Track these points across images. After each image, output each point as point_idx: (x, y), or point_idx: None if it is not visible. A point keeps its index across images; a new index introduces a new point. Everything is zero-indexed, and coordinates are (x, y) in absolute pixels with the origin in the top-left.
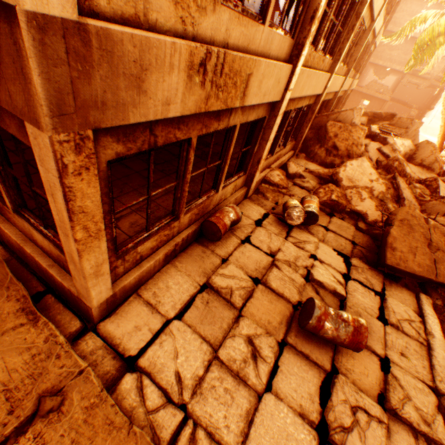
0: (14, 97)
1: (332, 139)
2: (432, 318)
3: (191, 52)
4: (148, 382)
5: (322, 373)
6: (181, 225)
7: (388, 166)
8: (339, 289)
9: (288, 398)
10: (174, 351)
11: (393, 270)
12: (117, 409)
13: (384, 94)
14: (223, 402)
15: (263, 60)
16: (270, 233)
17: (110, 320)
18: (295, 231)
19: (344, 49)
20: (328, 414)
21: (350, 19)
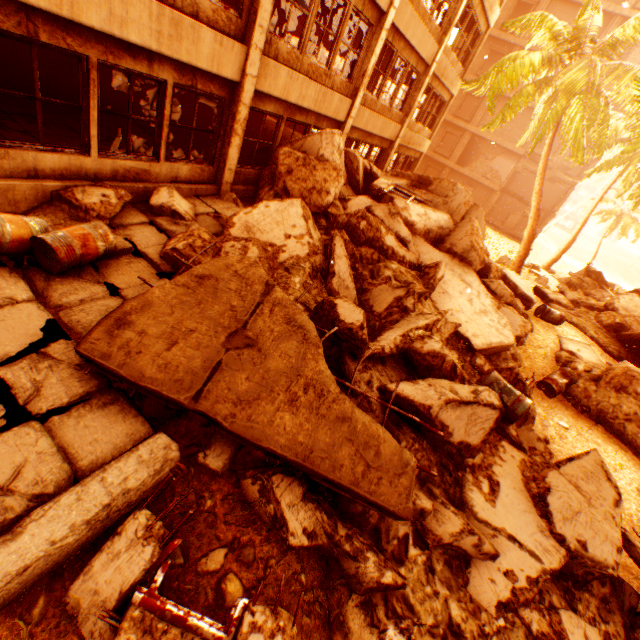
0: None
1: (284, 176)
2: (98, 491)
3: None
4: None
5: None
6: None
7: (352, 227)
8: None
9: None
10: None
11: (107, 370)
12: None
13: (492, 181)
14: None
15: None
16: None
17: None
18: None
19: (260, 1)
20: None
21: None
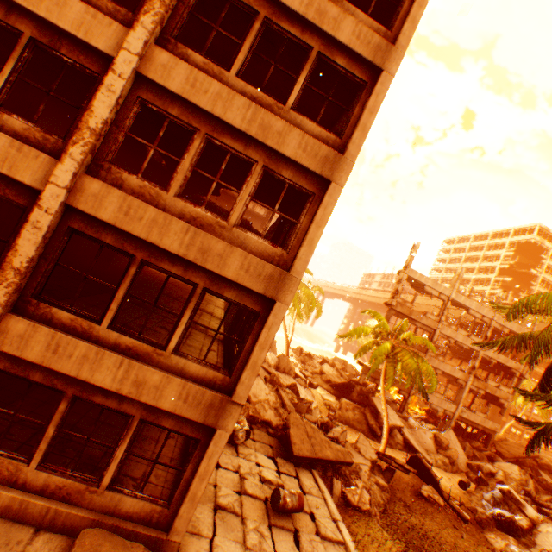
0: (220, 422)
1: None
2: (321, 481)
3: None
4: None
5: (292, 533)
6: None
7: (271, 380)
8: (280, 481)
9: None
10: None
11: (298, 457)
12: None
13: None
14: None
15: None
16: (228, 454)
17: None
18: (240, 447)
19: None
20: (303, 550)
21: None
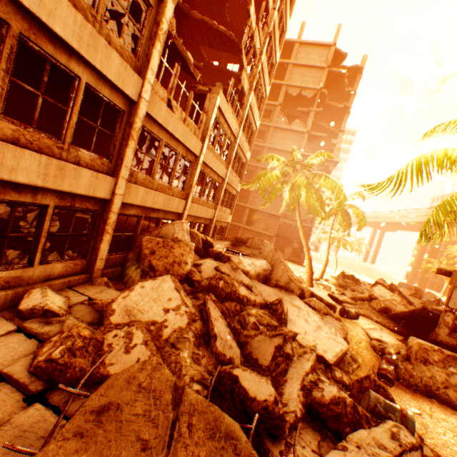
0: None
1: (149, 256)
2: None
3: None
4: None
5: None
6: None
7: (213, 287)
8: None
9: None
10: None
11: None
12: None
13: (269, 231)
14: None
15: None
16: None
17: None
18: None
19: (125, 153)
20: None
21: (121, 125)
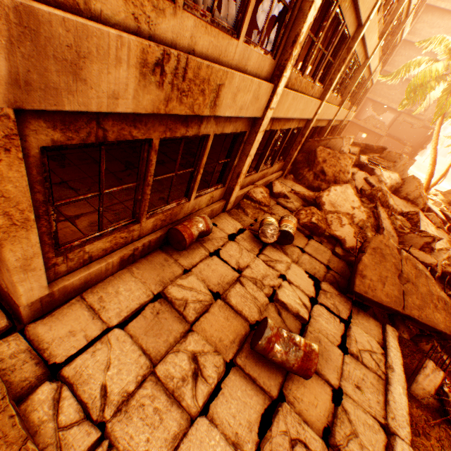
0: None
1: (321, 164)
2: (395, 351)
3: (144, 50)
4: (68, 394)
5: (267, 399)
6: (144, 229)
7: (372, 196)
8: (303, 312)
9: (224, 425)
10: (106, 362)
11: (362, 298)
12: (16, 421)
13: (380, 130)
14: (149, 423)
15: (236, 74)
16: (241, 248)
17: (43, 322)
18: (269, 249)
19: (335, 79)
20: (264, 445)
21: (341, 52)
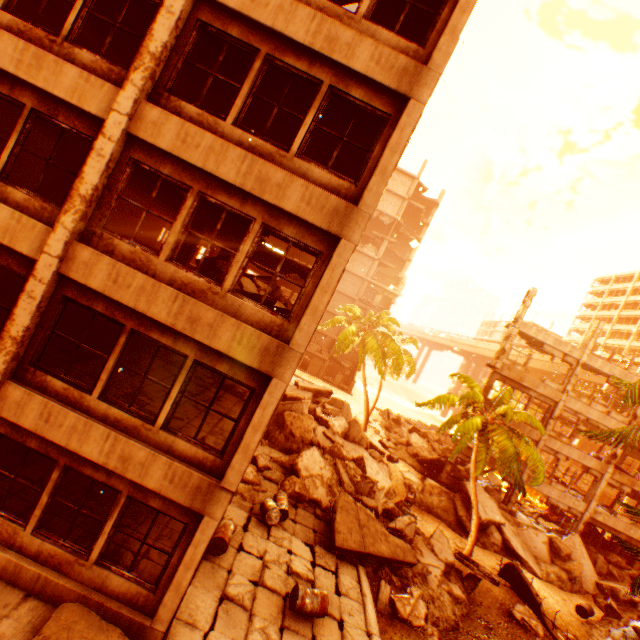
0: (207, 508)
1: (290, 426)
2: (365, 582)
3: None
4: None
5: None
6: None
7: (331, 451)
8: (310, 575)
9: None
10: None
11: (341, 549)
12: None
13: (323, 354)
14: None
15: None
16: (256, 535)
17: None
18: (274, 529)
19: None
20: None
21: None
